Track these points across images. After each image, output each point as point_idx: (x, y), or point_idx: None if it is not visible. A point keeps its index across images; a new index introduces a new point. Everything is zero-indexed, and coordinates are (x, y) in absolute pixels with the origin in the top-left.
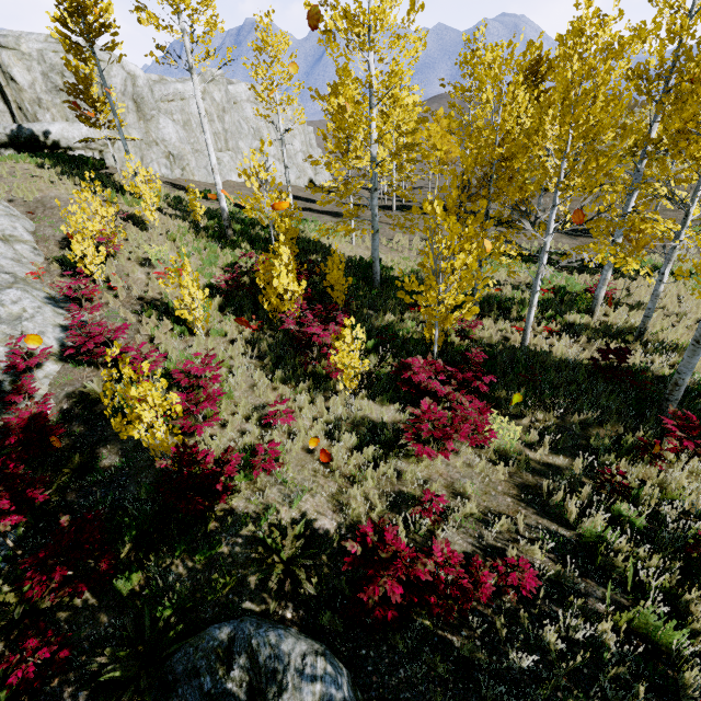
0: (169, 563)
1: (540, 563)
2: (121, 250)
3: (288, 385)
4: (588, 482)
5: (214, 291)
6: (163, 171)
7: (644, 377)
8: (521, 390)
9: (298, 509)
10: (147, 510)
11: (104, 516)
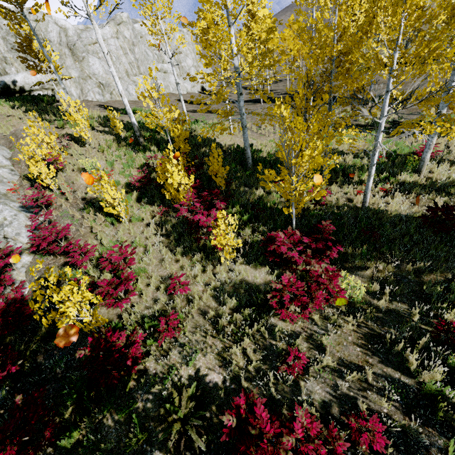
0: (102, 416)
1: (387, 412)
2: (66, 164)
3: (187, 256)
4: (424, 327)
5: (132, 188)
6: (97, 97)
7: None
8: (364, 247)
9: (193, 367)
10: (83, 377)
11: (61, 374)
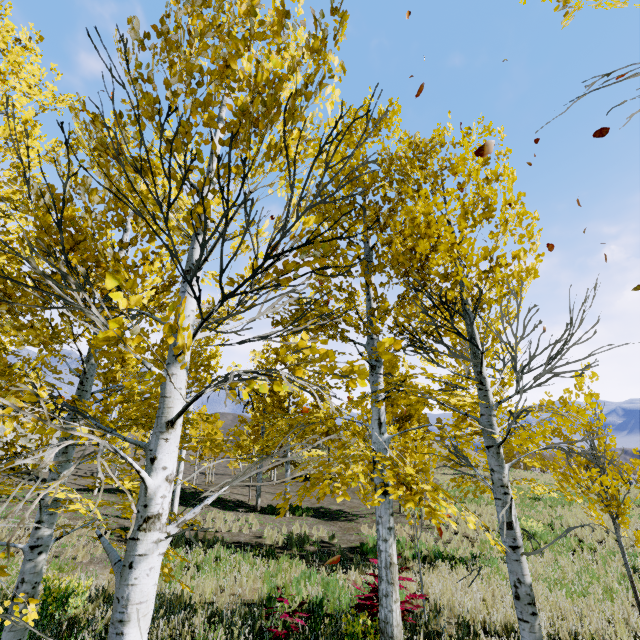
0: None
1: None
2: None
3: None
4: None
5: None
6: None
7: None
8: None
9: None
10: None
11: None
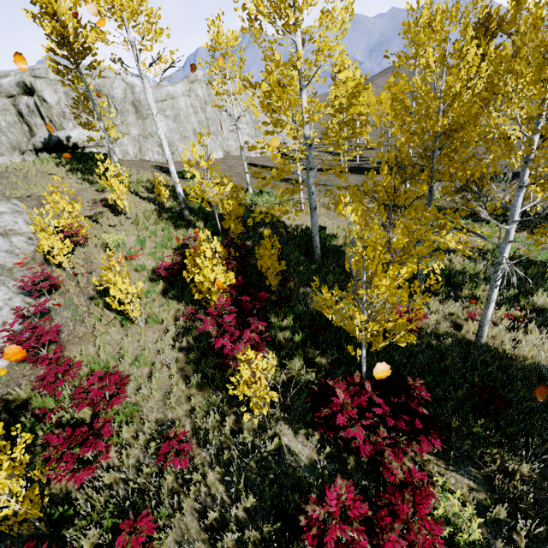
0: None
1: None
2: (90, 237)
3: (205, 391)
4: None
5: (159, 275)
6: (156, 157)
7: None
8: (479, 423)
9: None
10: None
11: None
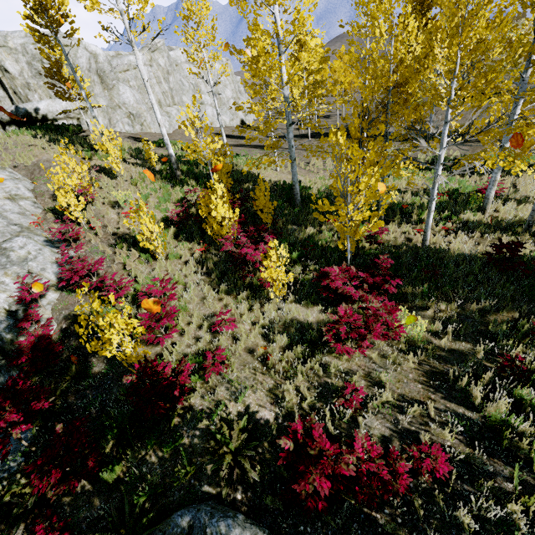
0: (144, 453)
1: (450, 444)
2: (96, 197)
3: (231, 295)
4: (489, 365)
5: (169, 223)
6: (127, 128)
7: (534, 265)
8: (425, 285)
9: (242, 404)
10: (124, 412)
11: (95, 414)
